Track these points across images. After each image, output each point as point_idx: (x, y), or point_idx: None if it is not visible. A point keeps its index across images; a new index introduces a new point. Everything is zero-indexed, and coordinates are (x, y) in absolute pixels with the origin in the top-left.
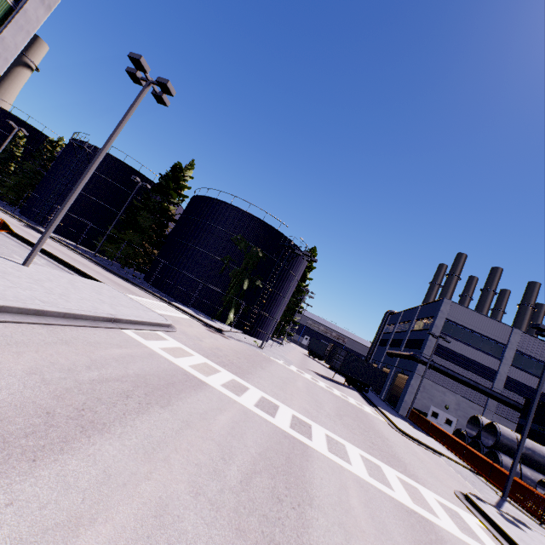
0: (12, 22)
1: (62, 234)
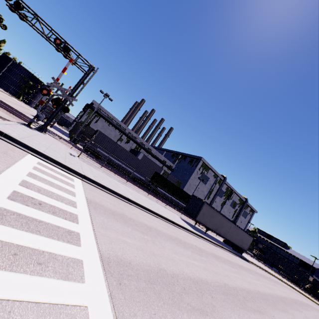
0: None
1: None
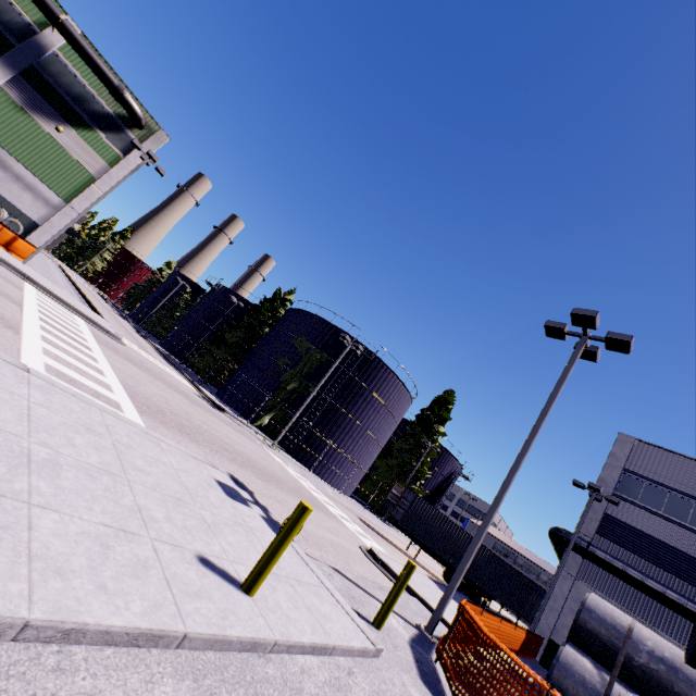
0: (118, 165)
1: (176, 355)
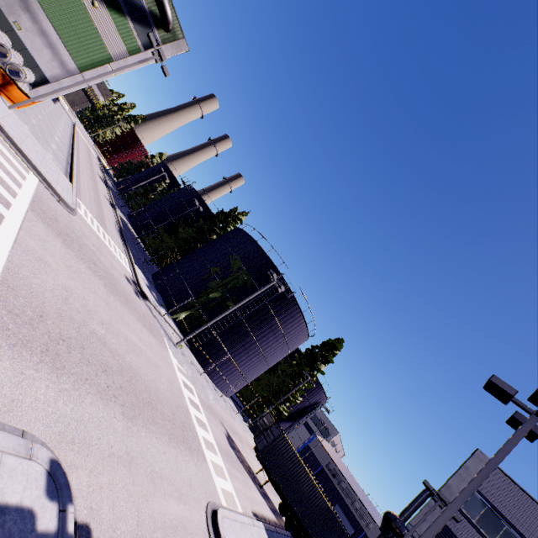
0: (137, 55)
1: (136, 229)
